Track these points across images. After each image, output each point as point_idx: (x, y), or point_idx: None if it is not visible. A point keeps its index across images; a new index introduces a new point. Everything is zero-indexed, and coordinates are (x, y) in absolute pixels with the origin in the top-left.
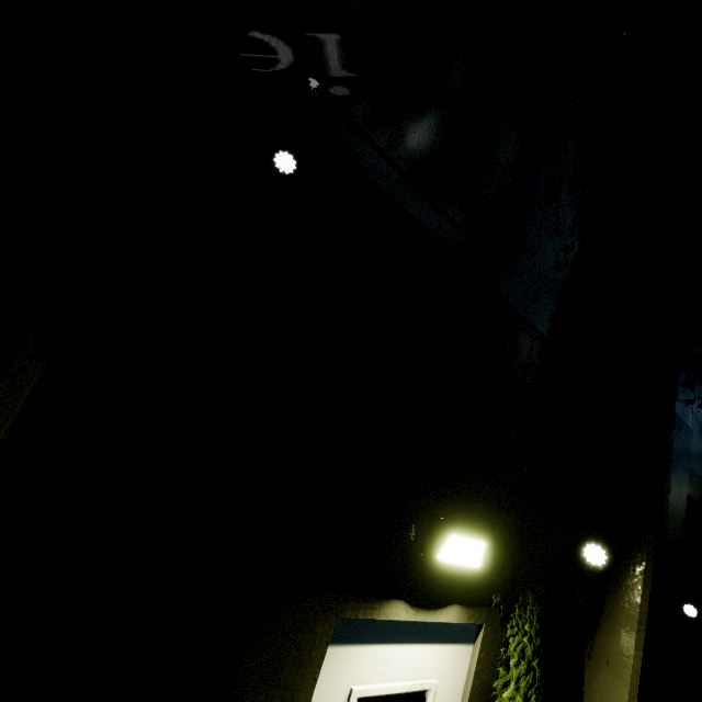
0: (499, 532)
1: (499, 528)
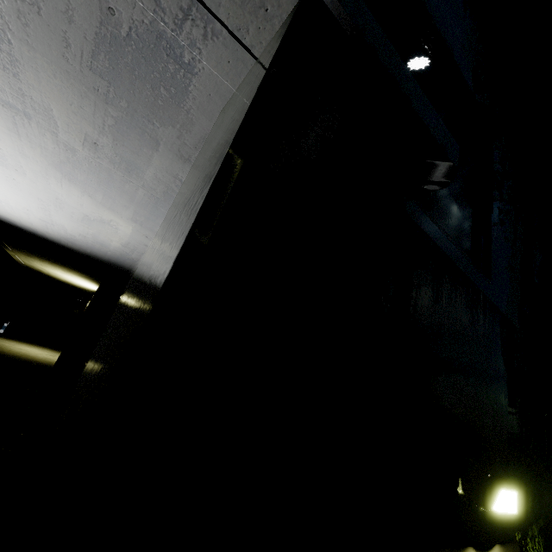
0: (512, 479)
1: (511, 475)
